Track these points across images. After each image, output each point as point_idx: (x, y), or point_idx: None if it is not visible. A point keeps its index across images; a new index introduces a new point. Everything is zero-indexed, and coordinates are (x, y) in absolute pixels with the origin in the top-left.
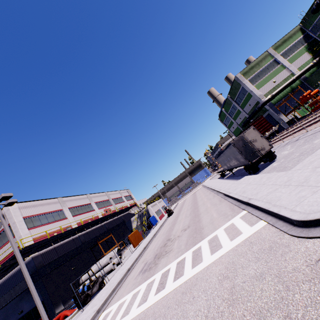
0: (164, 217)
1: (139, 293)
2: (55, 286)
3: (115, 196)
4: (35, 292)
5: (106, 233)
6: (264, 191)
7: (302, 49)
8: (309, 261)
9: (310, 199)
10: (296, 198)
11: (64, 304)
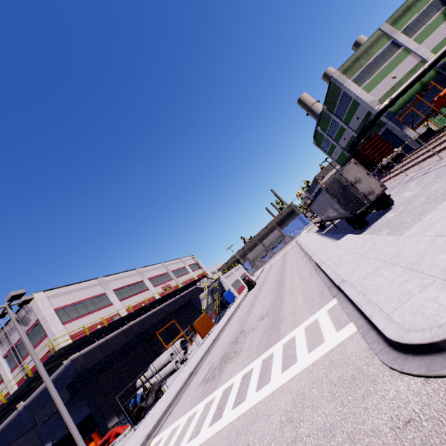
0: (244, 290)
1: (194, 417)
2: (105, 393)
3: (176, 267)
4: (67, 415)
5: (166, 319)
6: (363, 270)
7: (437, 17)
8: (395, 419)
9: (416, 300)
10: (399, 293)
11: (118, 416)
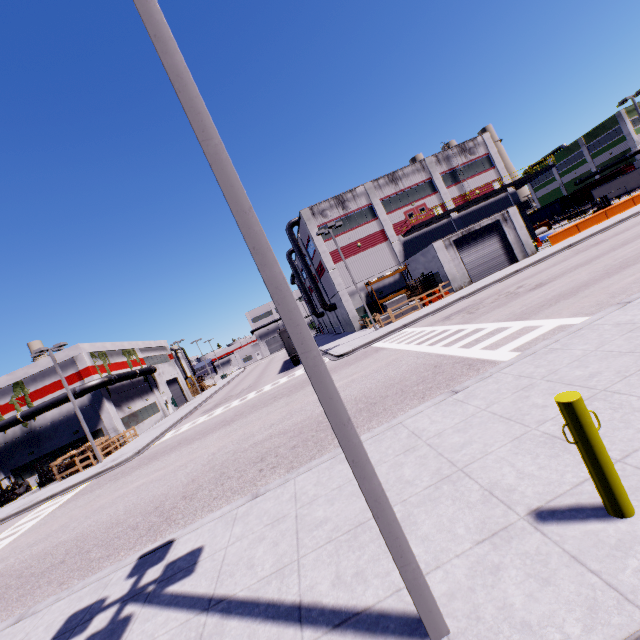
0: None
1: None
2: None
3: None
4: None
5: None
6: None
7: None
8: None
9: None
10: None
11: None
